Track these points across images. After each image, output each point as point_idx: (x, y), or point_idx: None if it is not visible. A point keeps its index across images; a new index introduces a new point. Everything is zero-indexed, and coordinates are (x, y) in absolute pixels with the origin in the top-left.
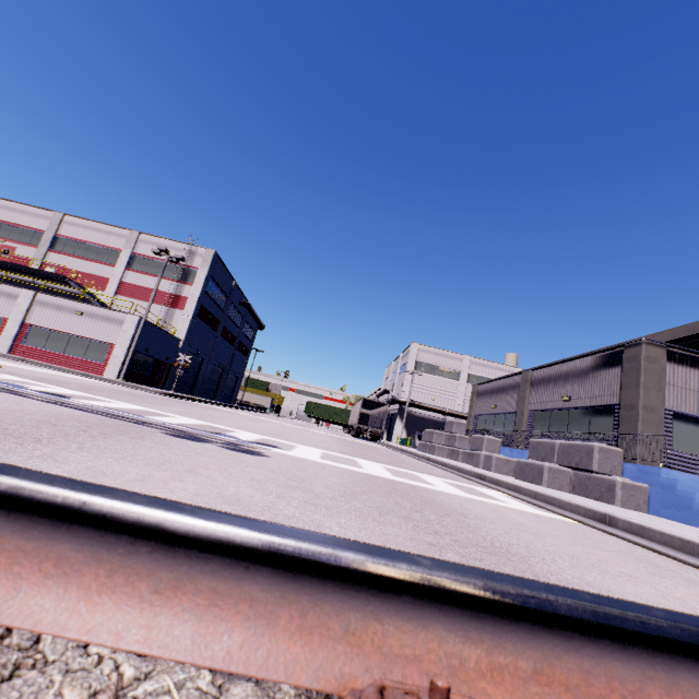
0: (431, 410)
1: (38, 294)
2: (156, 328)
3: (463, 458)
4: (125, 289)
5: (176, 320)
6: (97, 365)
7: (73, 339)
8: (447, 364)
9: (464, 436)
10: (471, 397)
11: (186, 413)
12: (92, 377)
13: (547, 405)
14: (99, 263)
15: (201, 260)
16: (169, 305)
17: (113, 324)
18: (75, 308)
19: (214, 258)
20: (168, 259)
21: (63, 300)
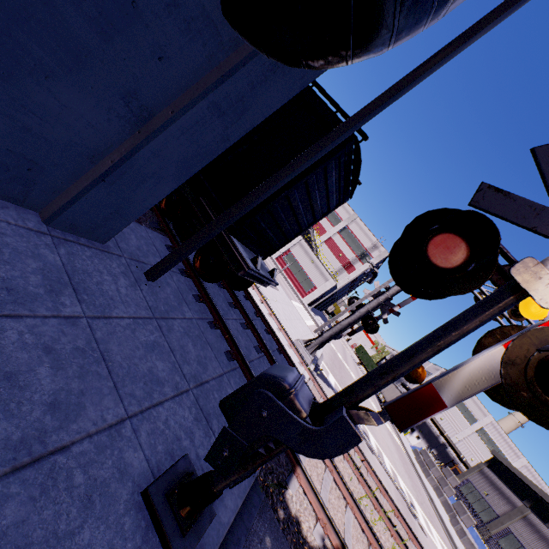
0: (435, 424)
1: (302, 239)
2: (335, 285)
3: (443, 501)
4: (329, 242)
5: (341, 276)
6: (303, 291)
7: (302, 271)
8: (472, 408)
9: (453, 489)
10: (474, 466)
11: (370, 428)
12: (305, 307)
13: (522, 541)
14: (327, 220)
15: (377, 254)
16: (344, 267)
17: (322, 278)
18: (312, 258)
19: (385, 257)
20: (370, 267)
21: (310, 250)
